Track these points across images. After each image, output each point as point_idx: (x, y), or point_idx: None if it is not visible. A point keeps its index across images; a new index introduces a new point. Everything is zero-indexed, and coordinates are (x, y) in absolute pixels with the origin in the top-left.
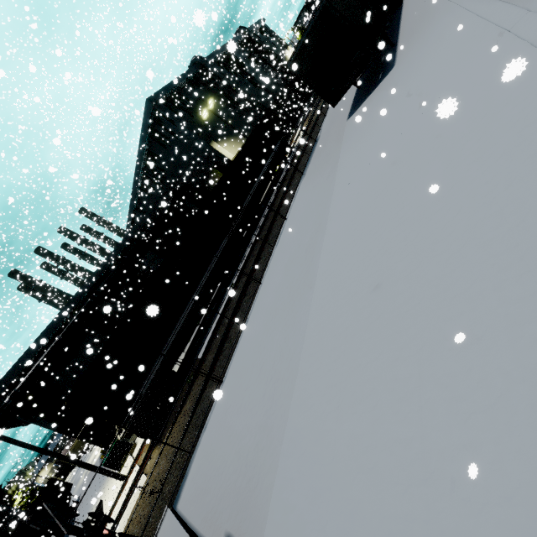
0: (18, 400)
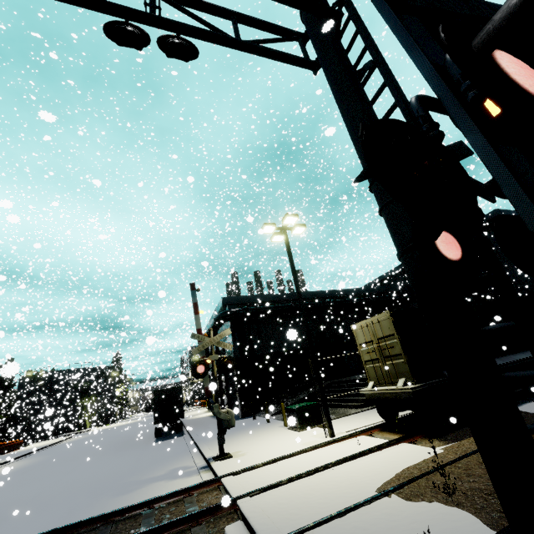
0: (244, 315)
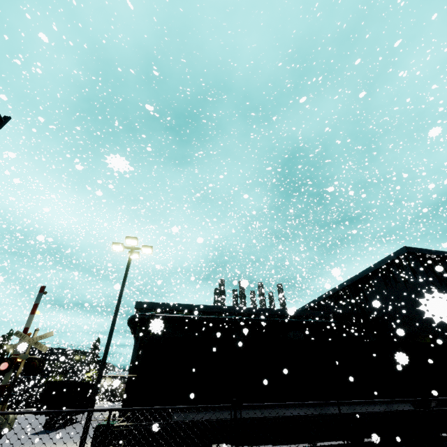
0: (149, 320)
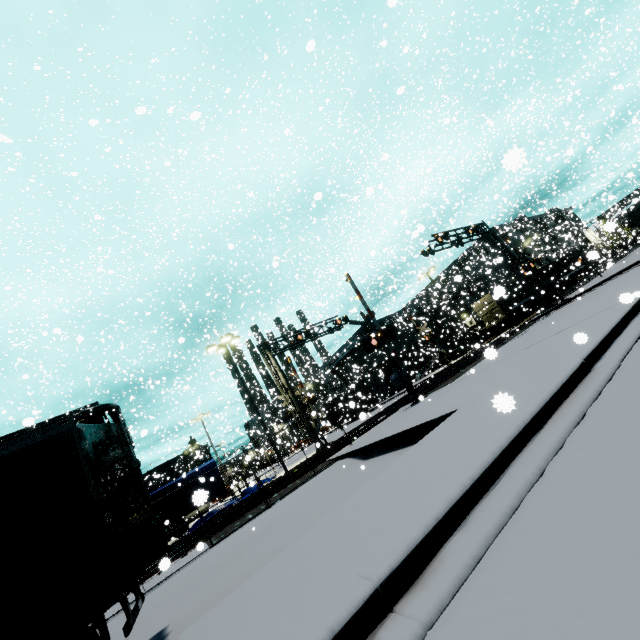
0: None
